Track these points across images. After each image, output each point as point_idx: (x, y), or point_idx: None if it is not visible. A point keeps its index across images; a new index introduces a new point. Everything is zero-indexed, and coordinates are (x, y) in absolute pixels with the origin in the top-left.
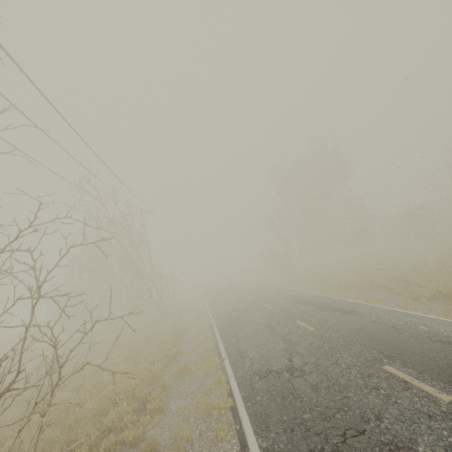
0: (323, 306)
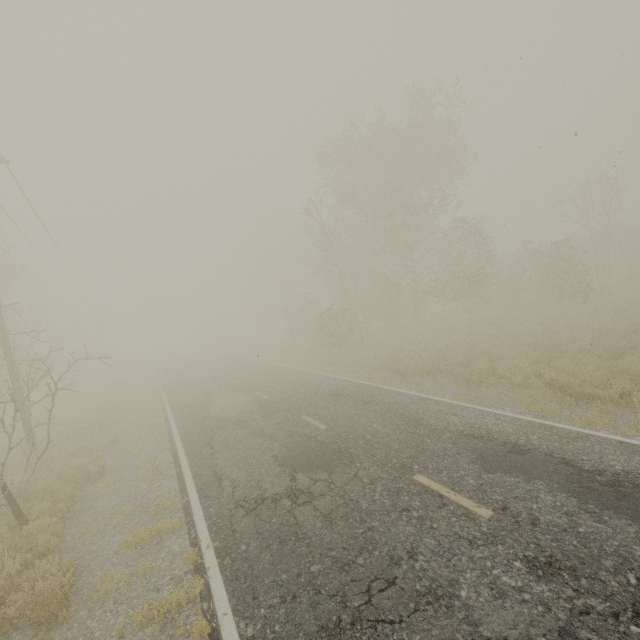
0: None
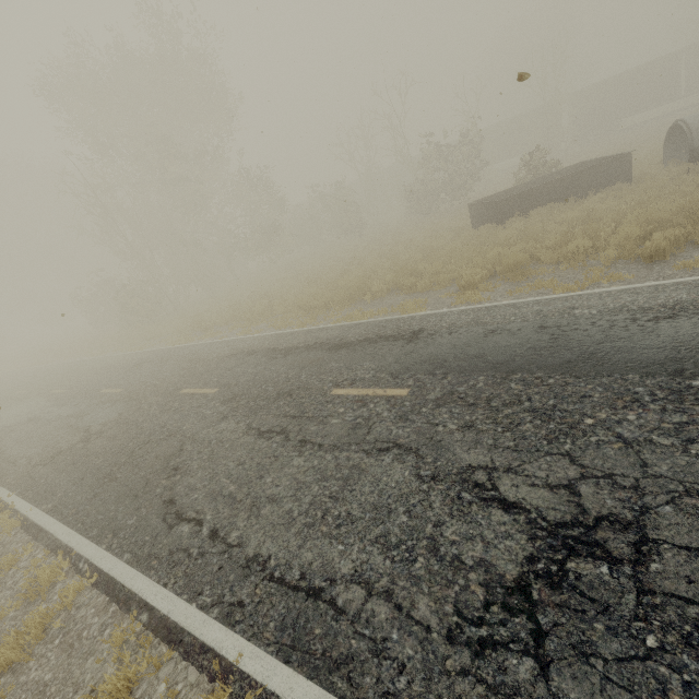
0: (341, 344)
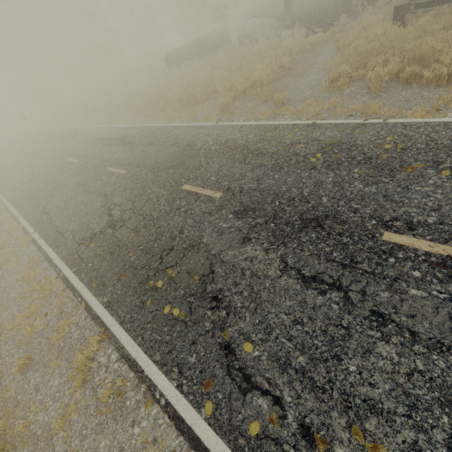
0: (64, 137)
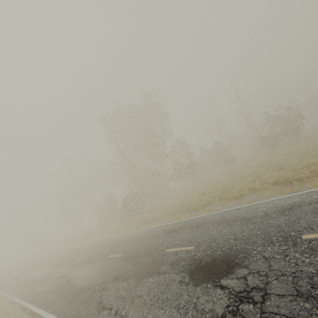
0: None
